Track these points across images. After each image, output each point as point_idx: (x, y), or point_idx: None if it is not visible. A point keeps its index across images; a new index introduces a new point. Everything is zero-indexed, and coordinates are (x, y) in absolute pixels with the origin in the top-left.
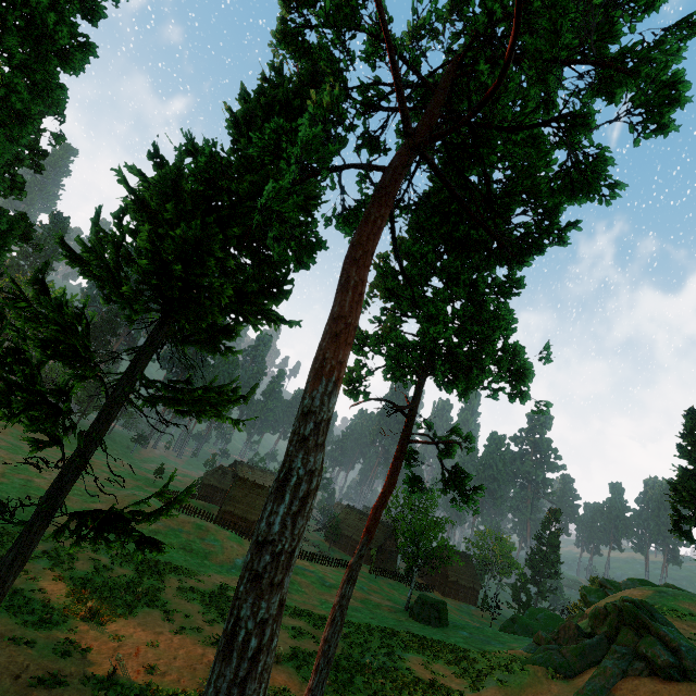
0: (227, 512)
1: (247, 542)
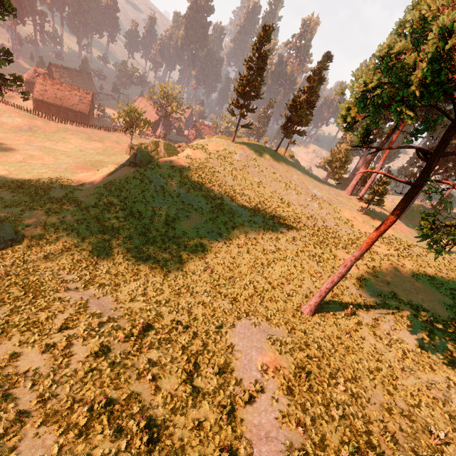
0: (39, 101)
1: (39, 118)
